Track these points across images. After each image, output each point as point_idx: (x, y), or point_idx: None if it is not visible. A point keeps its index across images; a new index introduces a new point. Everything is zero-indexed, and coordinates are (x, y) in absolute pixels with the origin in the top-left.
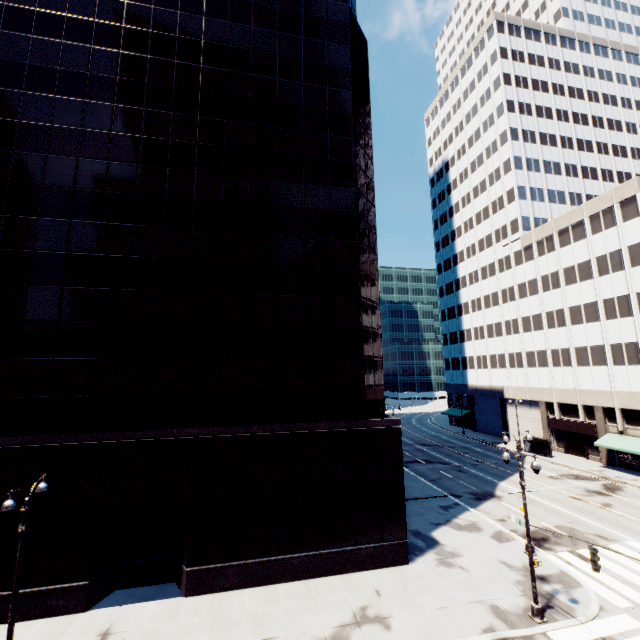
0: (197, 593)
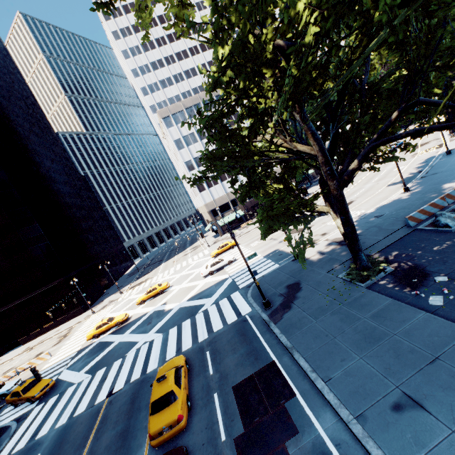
0: (25, 343)
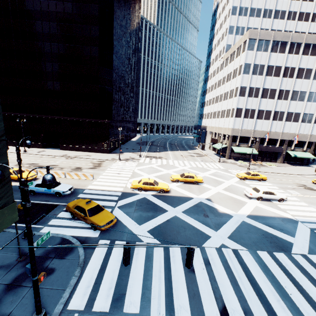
0: (62, 150)
